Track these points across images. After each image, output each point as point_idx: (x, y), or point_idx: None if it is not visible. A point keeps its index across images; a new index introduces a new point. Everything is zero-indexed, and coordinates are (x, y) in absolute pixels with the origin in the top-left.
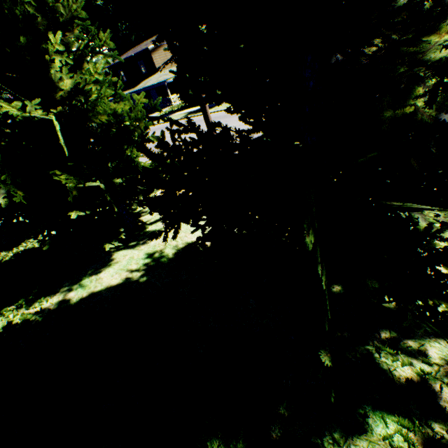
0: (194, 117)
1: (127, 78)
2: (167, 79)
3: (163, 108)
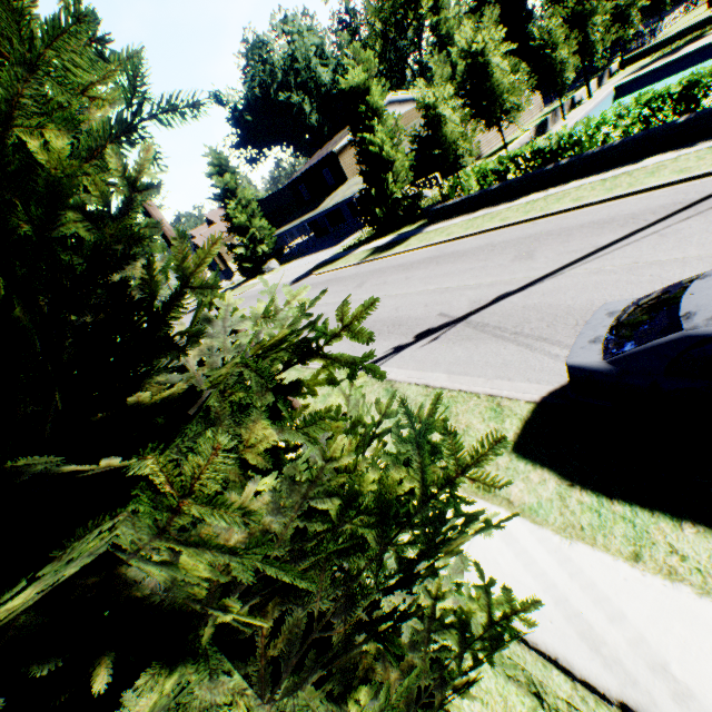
0: (375, 261)
1: (311, 194)
2: (355, 193)
3: (353, 234)
